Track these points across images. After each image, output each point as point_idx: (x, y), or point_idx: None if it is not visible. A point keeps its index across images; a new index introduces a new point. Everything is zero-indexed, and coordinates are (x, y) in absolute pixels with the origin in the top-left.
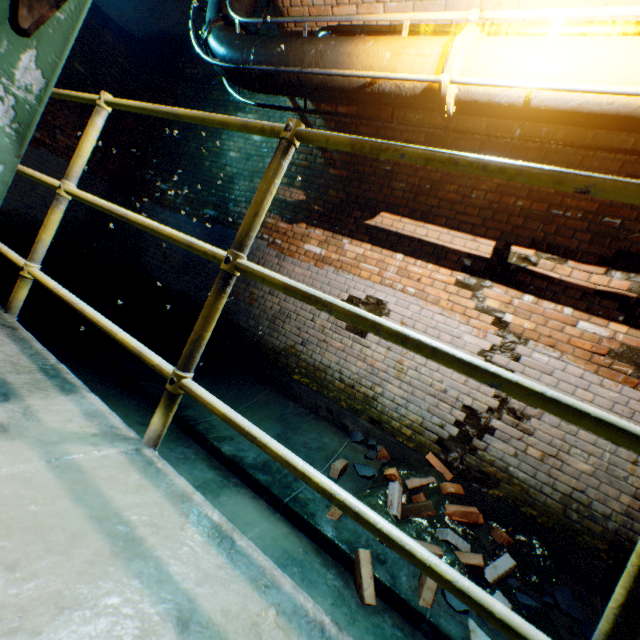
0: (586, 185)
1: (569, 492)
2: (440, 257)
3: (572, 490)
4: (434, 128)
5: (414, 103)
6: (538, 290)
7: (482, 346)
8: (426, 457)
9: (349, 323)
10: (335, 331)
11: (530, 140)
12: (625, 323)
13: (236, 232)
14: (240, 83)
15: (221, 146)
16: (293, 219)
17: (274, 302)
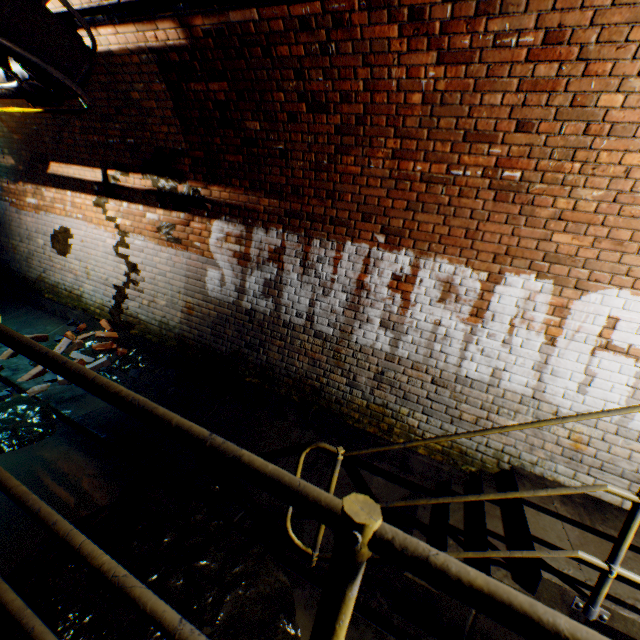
0: None
1: (161, 320)
2: (86, 188)
3: (162, 318)
4: None
5: None
6: (127, 198)
7: (114, 244)
8: (101, 322)
9: (58, 250)
10: (56, 258)
11: None
12: (162, 208)
13: None
14: None
15: None
16: (16, 180)
17: (25, 247)
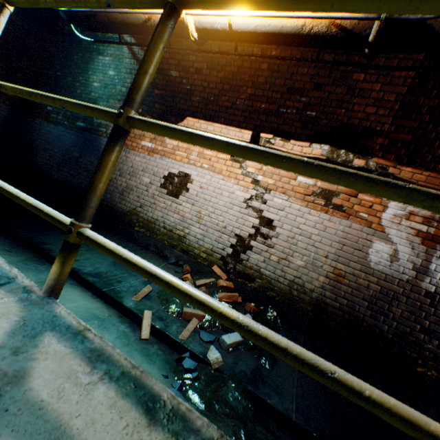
0: (107, 0)
1: (293, 279)
2: None
3: (294, 278)
4: (193, 50)
5: (176, 32)
6: None
7: (246, 197)
8: (212, 268)
9: (168, 190)
10: (161, 196)
11: (242, 55)
12: None
13: (98, 136)
14: (76, 23)
15: (88, 79)
16: None
17: (123, 181)
